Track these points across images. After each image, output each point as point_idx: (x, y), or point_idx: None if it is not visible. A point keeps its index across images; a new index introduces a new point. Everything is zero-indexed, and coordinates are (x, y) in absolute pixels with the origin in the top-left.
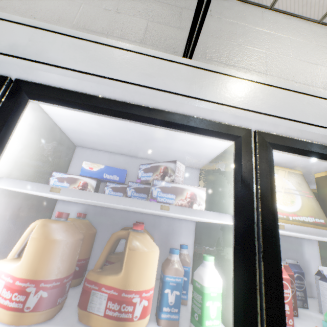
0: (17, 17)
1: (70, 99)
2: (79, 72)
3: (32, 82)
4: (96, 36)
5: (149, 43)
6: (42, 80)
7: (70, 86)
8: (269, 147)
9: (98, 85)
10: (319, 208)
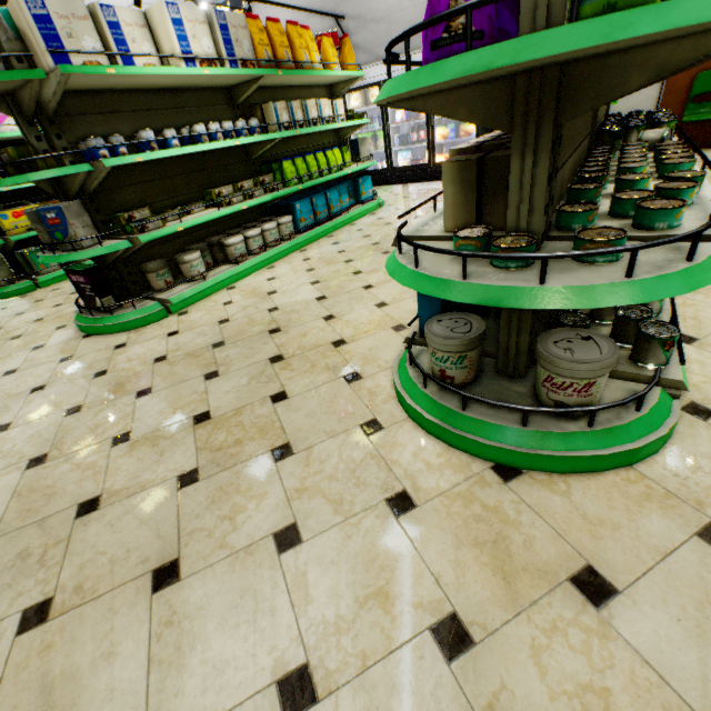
0: None
1: None
2: None
3: None
4: None
5: (325, 9)
6: None
7: None
8: (344, 95)
9: None
10: (364, 102)
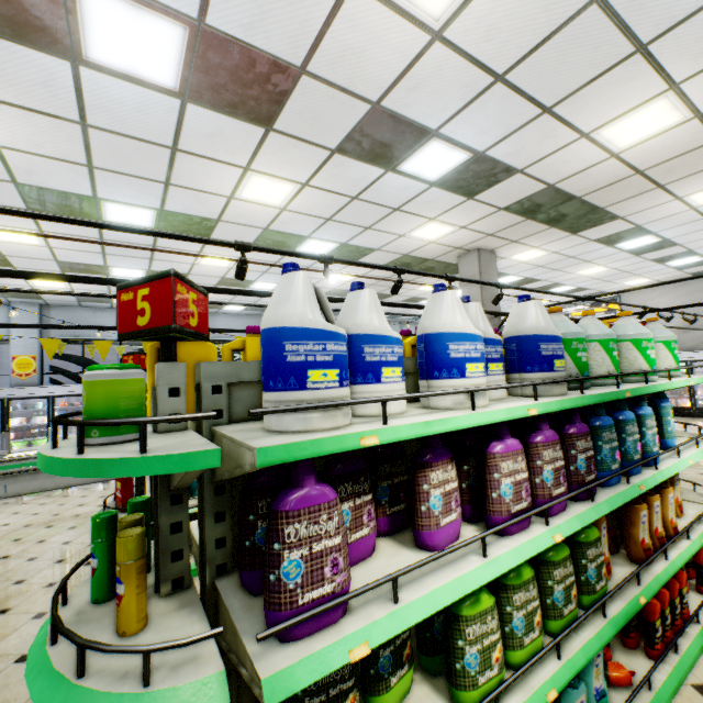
0: (683, 352)
1: (696, 361)
2: (696, 357)
3: (690, 360)
4: (695, 351)
5: (702, 314)
6: (691, 359)
7: (695, 359)
8: None
9: (700, 358)
10: None
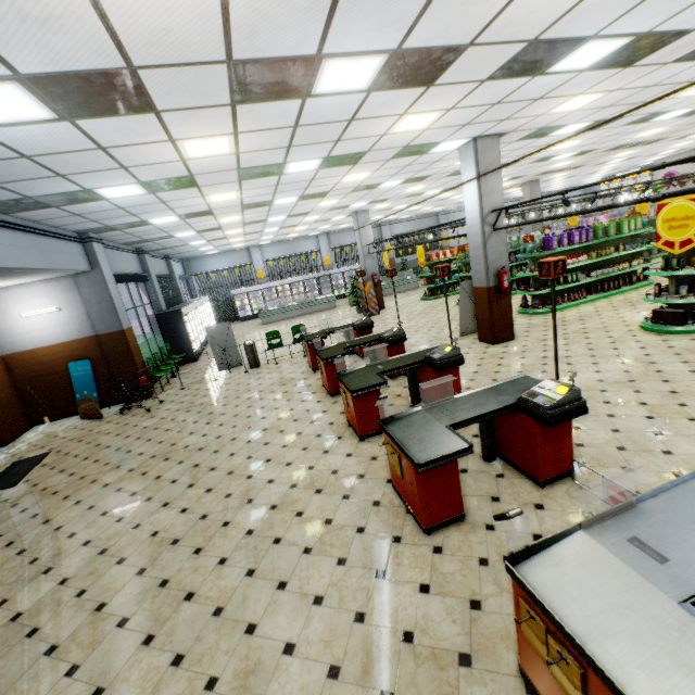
0: None
1: None
2: None
3: None
4: None
5: None
6: None
7: None
8: None
9: None
10: None
